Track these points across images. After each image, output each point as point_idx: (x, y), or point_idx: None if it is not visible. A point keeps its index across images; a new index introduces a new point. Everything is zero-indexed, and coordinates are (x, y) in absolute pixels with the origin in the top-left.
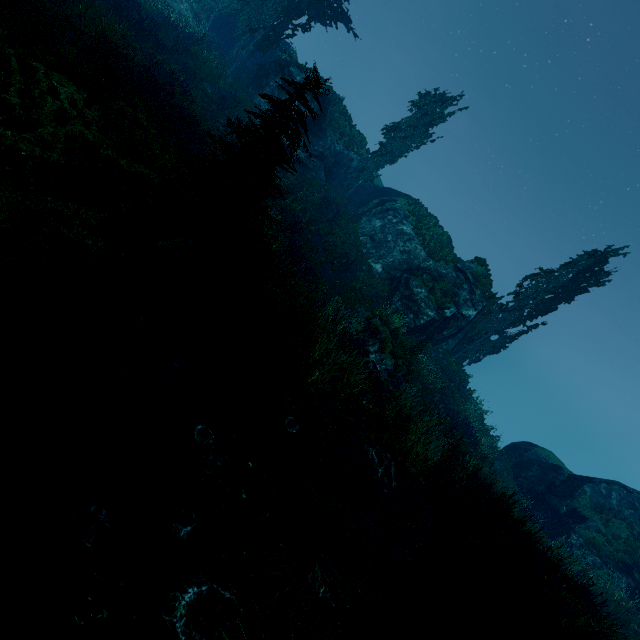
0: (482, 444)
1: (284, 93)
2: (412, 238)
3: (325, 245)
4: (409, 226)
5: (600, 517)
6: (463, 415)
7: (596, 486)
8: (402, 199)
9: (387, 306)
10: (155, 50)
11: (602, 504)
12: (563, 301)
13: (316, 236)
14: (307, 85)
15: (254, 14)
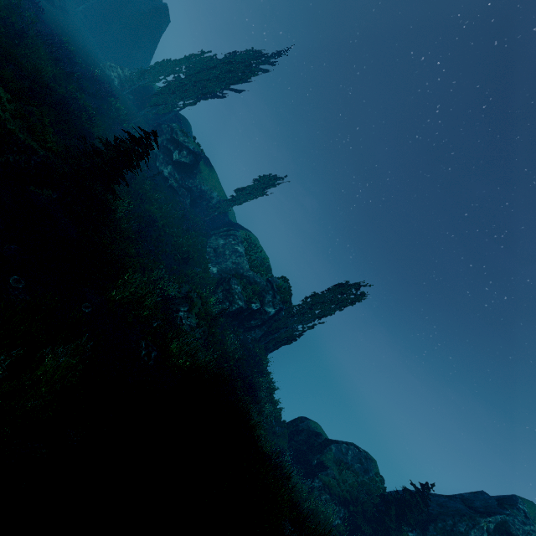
0: (263, 405)
1: (170, 144)
2: (242, 255)
3: (174, 242)
4: (242, 248)
5: (338, 468)
6: (256, 385)
7: (339, 446)
8: (243, 231)
9: (213, 295)
10: (78, 90)
11: (341, 459)
12: (330, 313)
13: (169, 236)
14: (153, 134)
15: (160, 95)
